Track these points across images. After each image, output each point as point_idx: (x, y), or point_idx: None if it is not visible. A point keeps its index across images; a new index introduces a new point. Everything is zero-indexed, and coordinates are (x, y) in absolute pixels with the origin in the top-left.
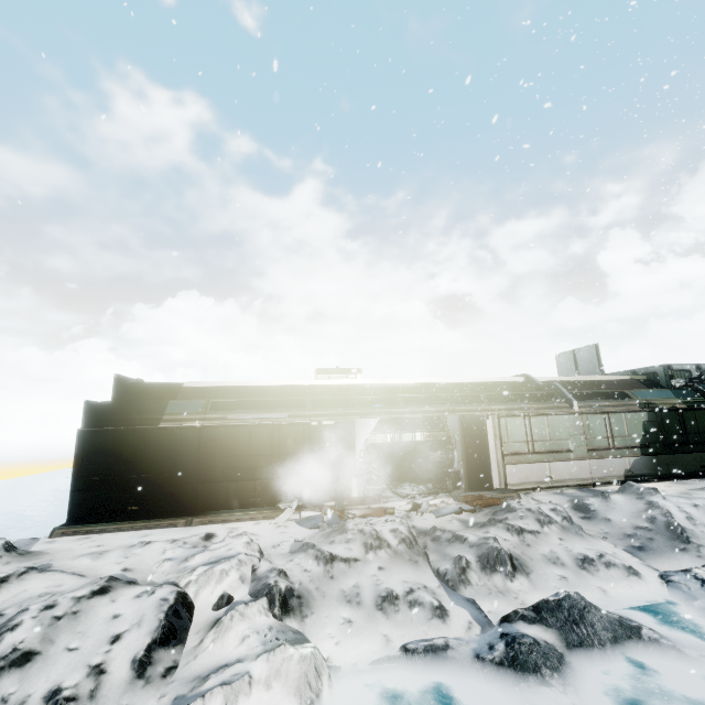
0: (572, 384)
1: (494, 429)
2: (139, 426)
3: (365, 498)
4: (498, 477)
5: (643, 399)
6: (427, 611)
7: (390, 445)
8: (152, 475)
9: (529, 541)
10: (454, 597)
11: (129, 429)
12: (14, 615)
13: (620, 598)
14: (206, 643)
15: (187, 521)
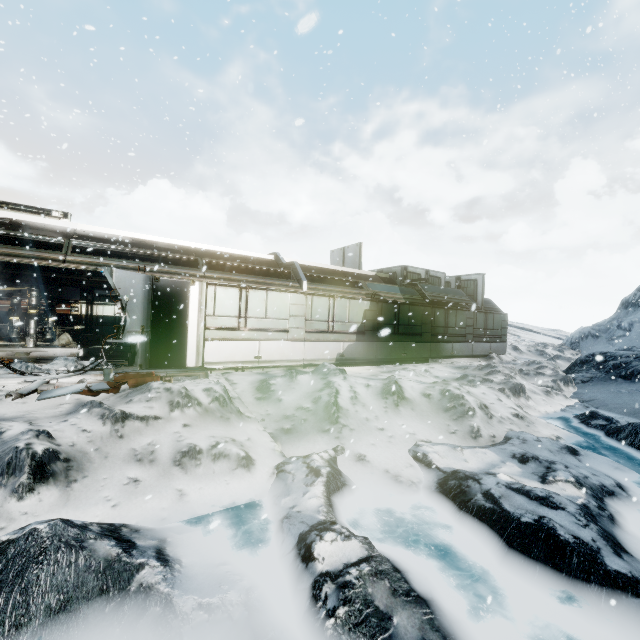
0: (319, 271)
1: (199, 298)
2: None
3: None
4: (195, 354)
5: (374, 290)
6: None
7: (125, 320)
8: None
9: (128, 431)
10: None
11: None
12: None
13: (198, 503)
14: None
15: None
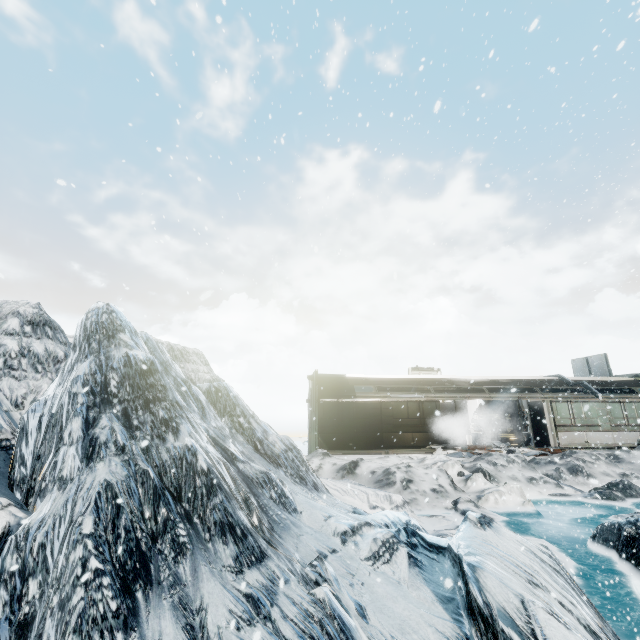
0: (593, 383)
1: (548, 409)
2: (349, 399)
3: (478, 446)
4: (553, 440)
5: None
6: (553, 485)
7: None
8: (359, 426)
9: (590, 466)
10: (561, 483)
11: (345, 400)
12: (386, 470)
13: None
14: (469, 484)
15: (385, 452)
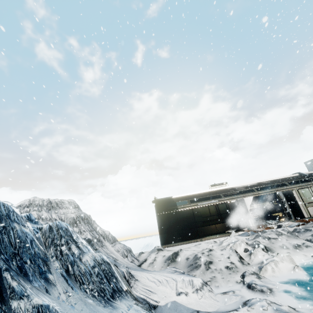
0: None
1: (297, 194)
2: (173, 211)
3: (257, 225)
4: (305, 213)
5: None
6: None
7: None
8: (182, 226)
9: None
10: None
11: (171, 212)
12: (195, 256)
13: None
14: (252, 258)
15: (200, 239)
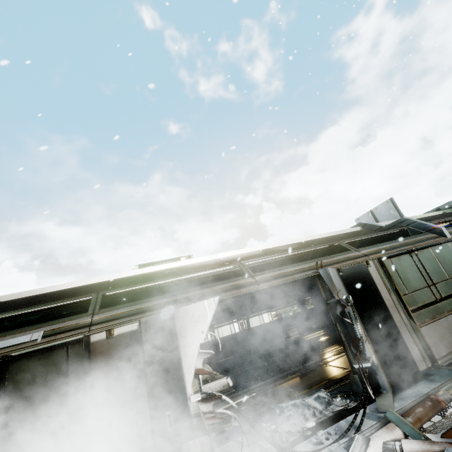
0: None
1: (381, 278)
2: None
3: None
4: (417, 350)
5: None
6: None
7: (240, 335)
8: None
9: None
10: None
11: None
12: None
13: None
14: None
15: None
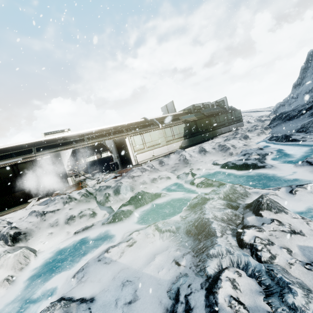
0: (162, 118)
1: (129, 142)
2: None
3: (74, 185)
4: (134, 160)
5: (184, 119)
6: (88, 217)
7: (97, 160)
8: None
9: (136, 179)
10: (102, 208)
11: None
12: None
13: (162, 187)
14: None
15: None
